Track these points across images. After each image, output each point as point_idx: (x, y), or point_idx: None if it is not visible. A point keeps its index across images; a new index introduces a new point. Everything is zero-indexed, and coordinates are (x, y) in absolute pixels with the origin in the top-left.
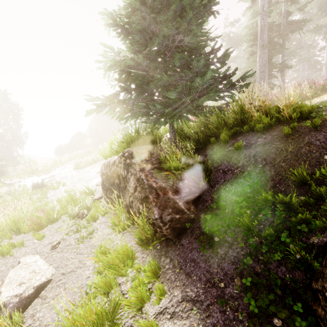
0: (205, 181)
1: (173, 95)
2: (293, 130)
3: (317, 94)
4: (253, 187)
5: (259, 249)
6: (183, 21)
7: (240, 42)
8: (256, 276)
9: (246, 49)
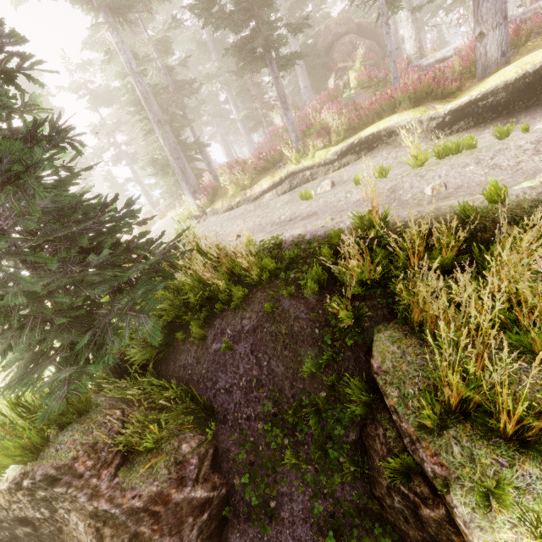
0: (212, 427)
1: (87, 338)
2: (273, 300)
3: (254, 181)
4: (273, 397)
5: (319, 480)
6: (29, 202)
7: (113, 97)
8: (333, 520)
9: (134, 124)
